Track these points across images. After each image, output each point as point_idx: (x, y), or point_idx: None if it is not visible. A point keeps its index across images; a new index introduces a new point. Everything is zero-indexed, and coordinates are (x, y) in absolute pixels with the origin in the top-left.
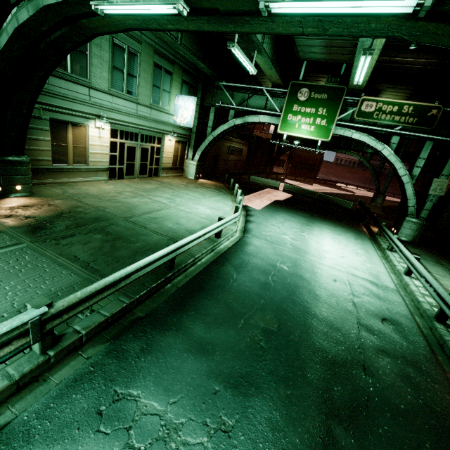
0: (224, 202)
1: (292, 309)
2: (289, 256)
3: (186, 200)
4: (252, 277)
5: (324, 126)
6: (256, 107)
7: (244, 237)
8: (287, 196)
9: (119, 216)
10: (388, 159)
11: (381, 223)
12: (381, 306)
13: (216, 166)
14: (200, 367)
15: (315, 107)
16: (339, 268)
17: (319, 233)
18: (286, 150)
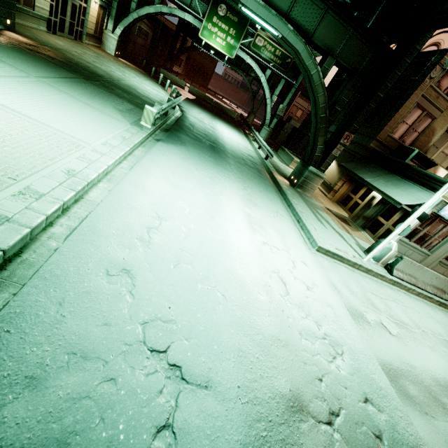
0: (158, 88)
1: (218, 143)
2: (210, 129)
3: (132, 77)
4: (199, 130)
5: (232, 46)
6: (182, 1)
7: (184, 114)
8: (193, 97)
9: (105, 76)
10: (263, 85)
11: (252, 127)
12: (248, 153)
13: (126, 47)
14: (198, 145)
15: (228, 26)
16: (232, 140)
17: (220, 124)
18: (188, 49)
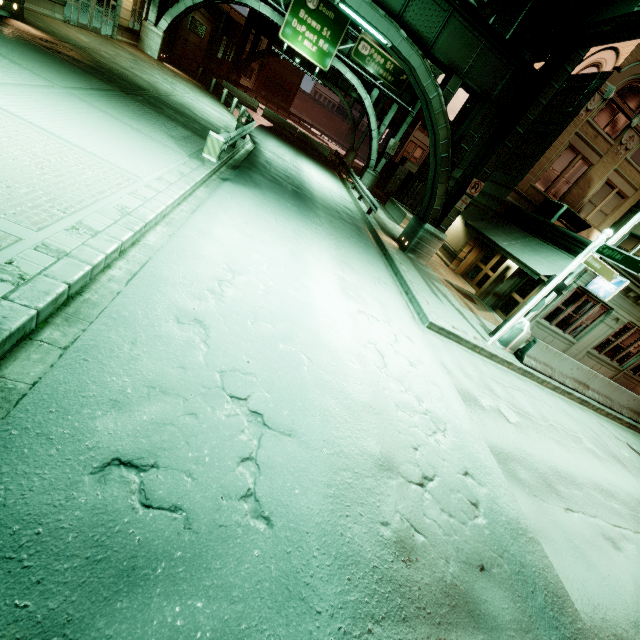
0: (220, 109)
1: (304, 189)
2: (293, 169)
3: (184, 92)
4: (278, 170)
5: (325, 53)
6: None
7: (258, 147)
8: (270, 124)
9: (149, 89)
10: (367, 111)
11: (351, 169)
12: (344, 204)
13: (174, 47)
14: (278, 189)
15: (321, 24)
16: (323, 185)
17: (307, 164)
18: (263, 54)
